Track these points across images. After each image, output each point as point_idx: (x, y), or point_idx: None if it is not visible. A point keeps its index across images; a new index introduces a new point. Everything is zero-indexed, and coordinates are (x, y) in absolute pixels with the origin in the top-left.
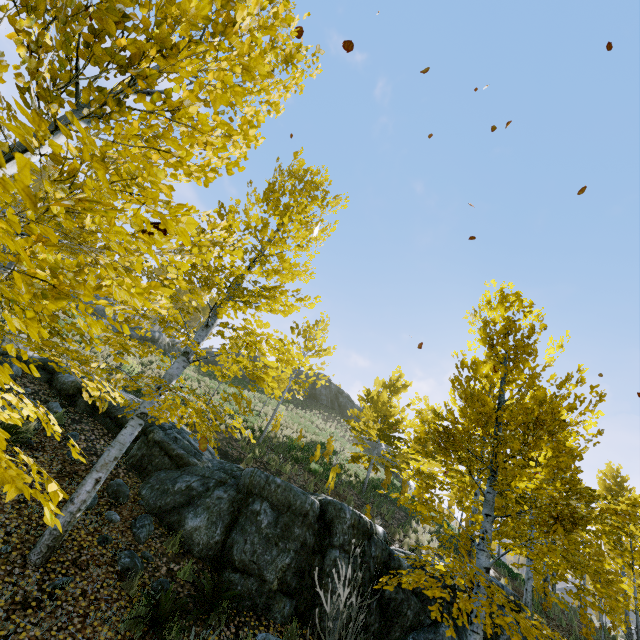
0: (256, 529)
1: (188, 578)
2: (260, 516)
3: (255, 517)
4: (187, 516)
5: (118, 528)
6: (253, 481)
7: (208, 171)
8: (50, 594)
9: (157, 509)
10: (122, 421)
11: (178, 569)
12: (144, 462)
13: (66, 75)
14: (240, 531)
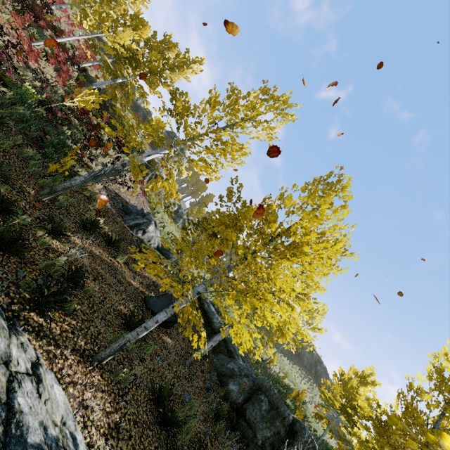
0: (259, 408)
1: (226, 410)
2: (262, 403)
3: (260, 401)
4: (230, 382)
5: (206, 369)
6: (263, 383)
7: (304, 277)
8: (190, 379)
9: (218, 371)
10: (210, 320)
11: (222, 403)
12: (216, 346)
13: (280, 253)
14: (251, 404)
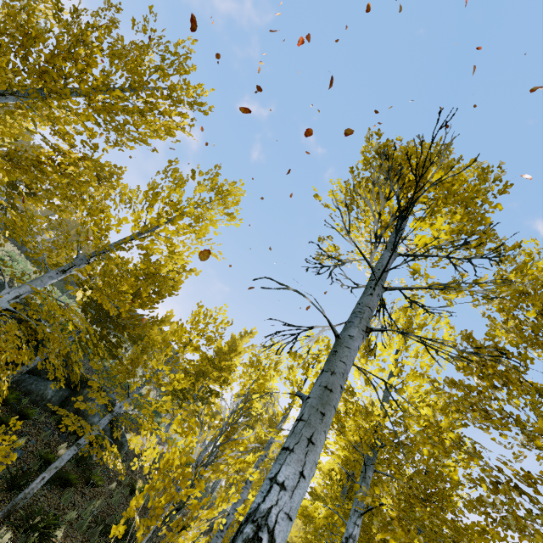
0: None
1: None
2: None
3: None
4: None
5: None
6: None
7: None
8: None
9: None
10: None
11: None
12: None
13: None
14: None
